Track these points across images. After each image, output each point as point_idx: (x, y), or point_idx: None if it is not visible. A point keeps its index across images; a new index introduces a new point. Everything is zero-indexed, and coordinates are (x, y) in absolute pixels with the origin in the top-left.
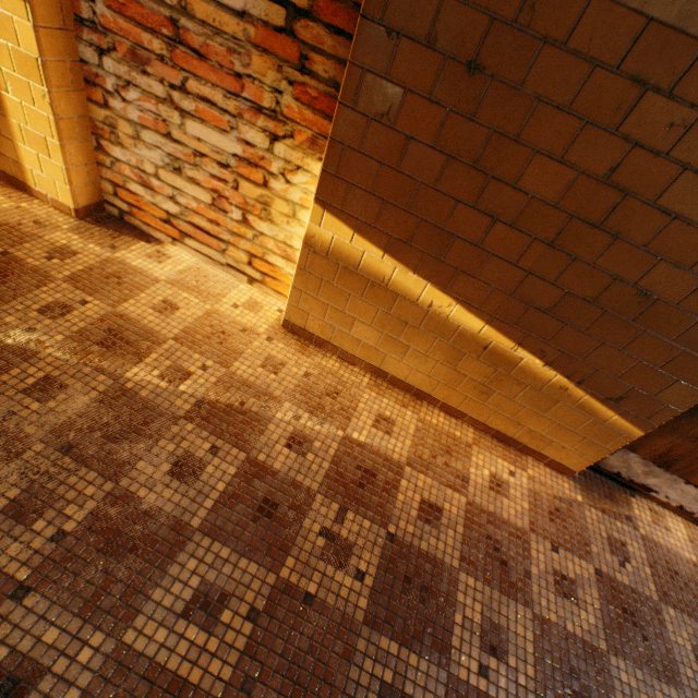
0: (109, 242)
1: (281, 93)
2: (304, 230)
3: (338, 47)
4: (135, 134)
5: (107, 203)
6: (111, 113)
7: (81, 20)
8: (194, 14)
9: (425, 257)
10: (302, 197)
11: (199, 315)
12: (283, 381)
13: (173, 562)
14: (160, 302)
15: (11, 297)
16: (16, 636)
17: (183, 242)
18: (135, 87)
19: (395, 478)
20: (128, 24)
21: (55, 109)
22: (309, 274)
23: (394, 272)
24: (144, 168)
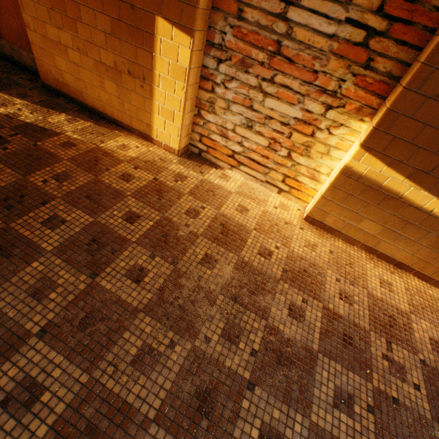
0: (198, 169)
1: (342, 81)
2: (344, 164)
3: (398, 52)
4: (224, 107)
5: (190, 145)
6: (212, 95)
7: (209, 44)
8: (293, 37)
9: (438, 181)
10: (336, 142)
11: (259, 214)
12: (319, 256)
13: (314, 372)
14: (237, 206)
15: (169, 205)
16: (259, 412)
17: (237, 168)
18: (234, 80)
19: (407, 322)
20: (242, 45)
21: (186, 95)
22: (338, 189)
23: (408, 190)
24: (224, 126)
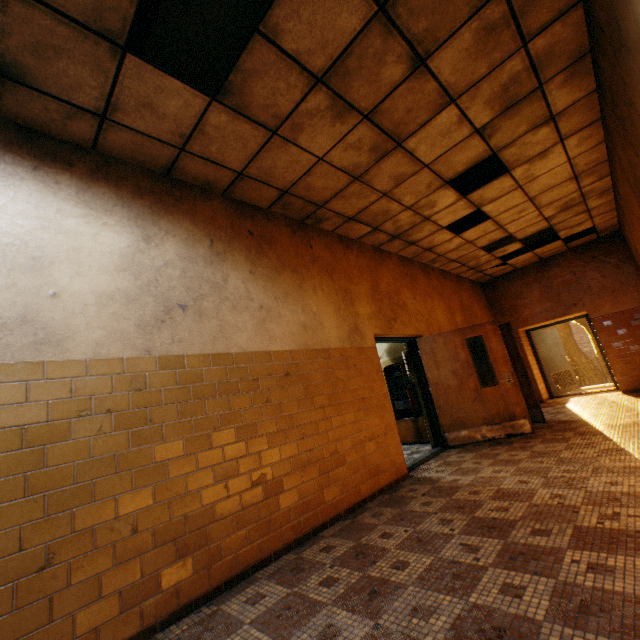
0: None
1: None
2: None
3: None
4: None
5: None
6: None
7: None
8: None
9: None
10: None
11: None
12: None
13: (568, 489)
14: None
15: None
16: (533, 479)
17: None
18: None
19: None
20: None
21: None
22: None
23: None
24: None
